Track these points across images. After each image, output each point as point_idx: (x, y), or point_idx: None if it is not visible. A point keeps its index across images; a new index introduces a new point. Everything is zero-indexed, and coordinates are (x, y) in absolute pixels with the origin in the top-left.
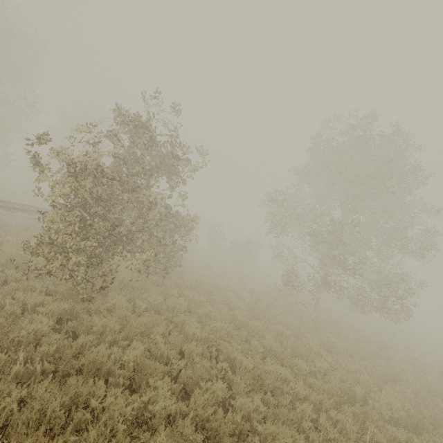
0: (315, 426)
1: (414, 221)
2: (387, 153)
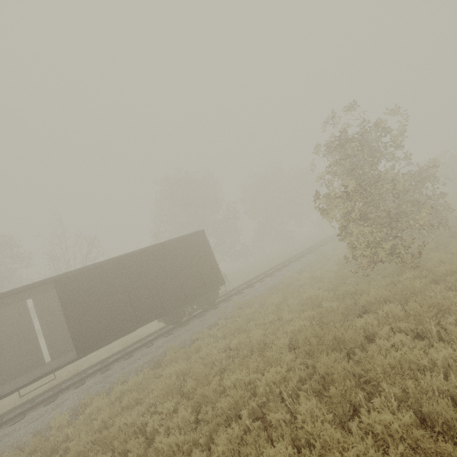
0: None
1: None
2: None
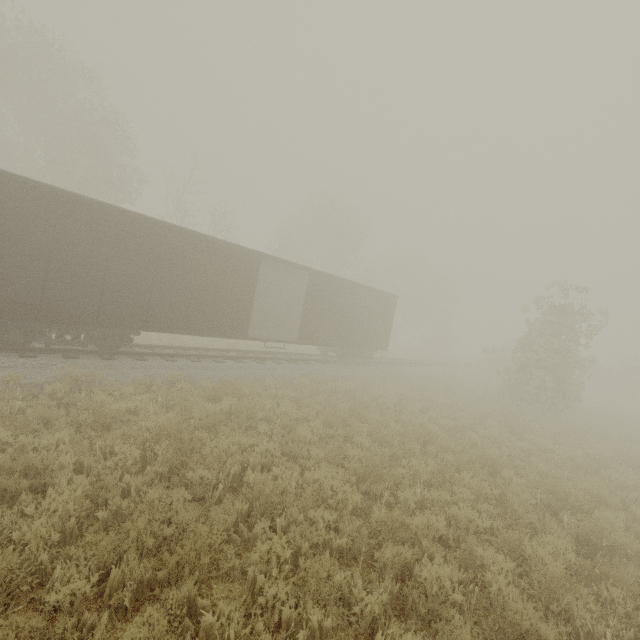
0: None
1: None
2: None
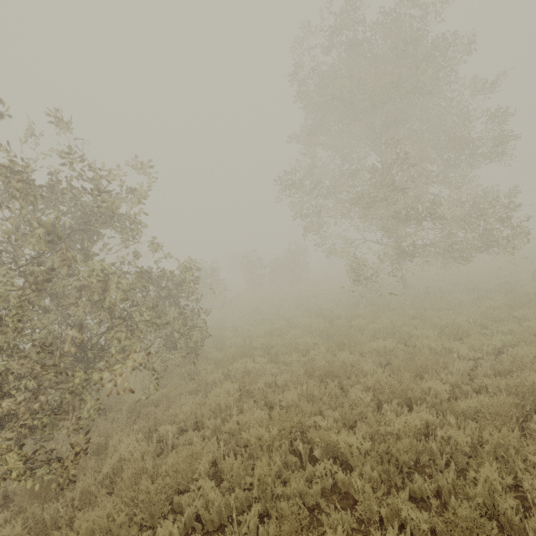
0: (513, 484)
1: (471, 116)
2: (397, 43)
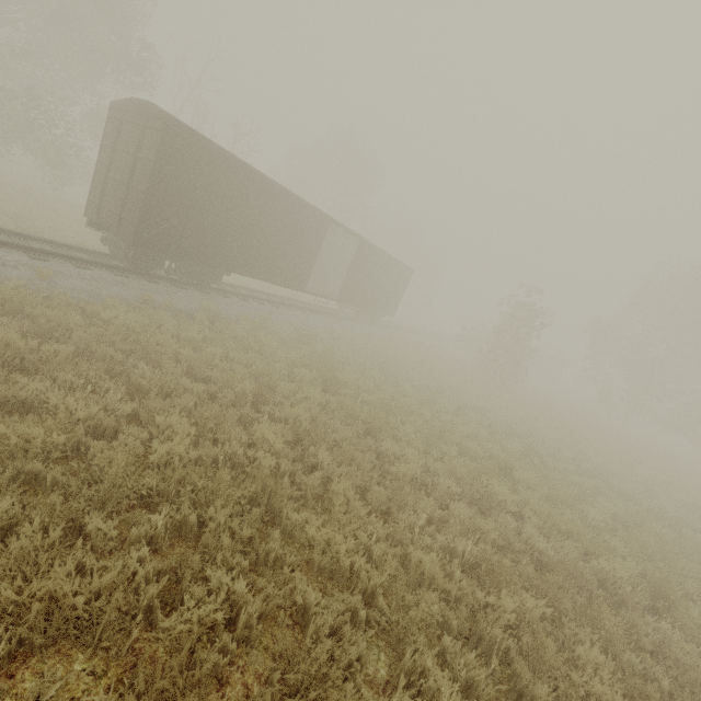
0: None
1: None
2: None
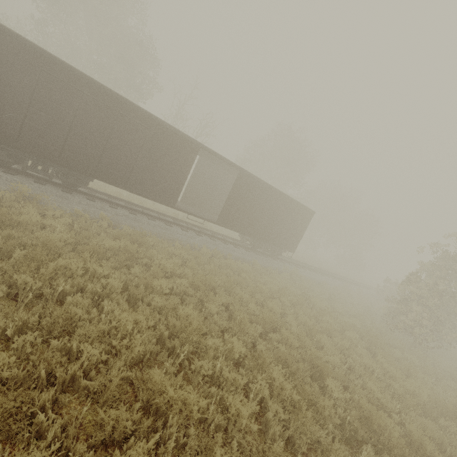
0: None
1: None
2: None
